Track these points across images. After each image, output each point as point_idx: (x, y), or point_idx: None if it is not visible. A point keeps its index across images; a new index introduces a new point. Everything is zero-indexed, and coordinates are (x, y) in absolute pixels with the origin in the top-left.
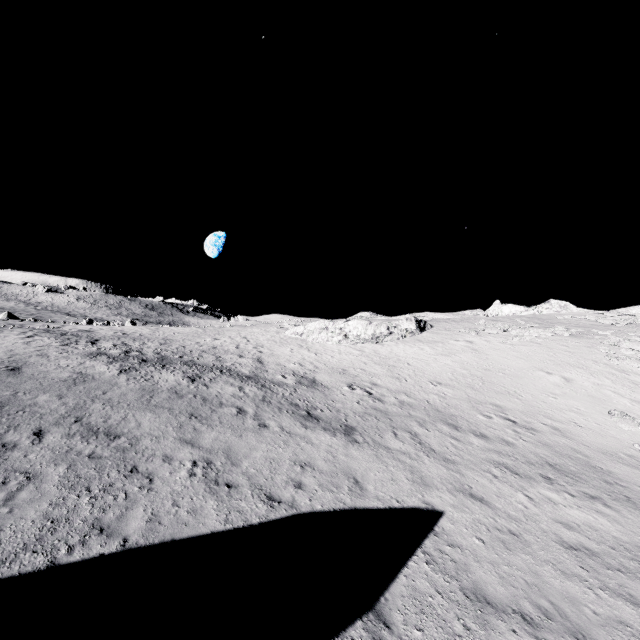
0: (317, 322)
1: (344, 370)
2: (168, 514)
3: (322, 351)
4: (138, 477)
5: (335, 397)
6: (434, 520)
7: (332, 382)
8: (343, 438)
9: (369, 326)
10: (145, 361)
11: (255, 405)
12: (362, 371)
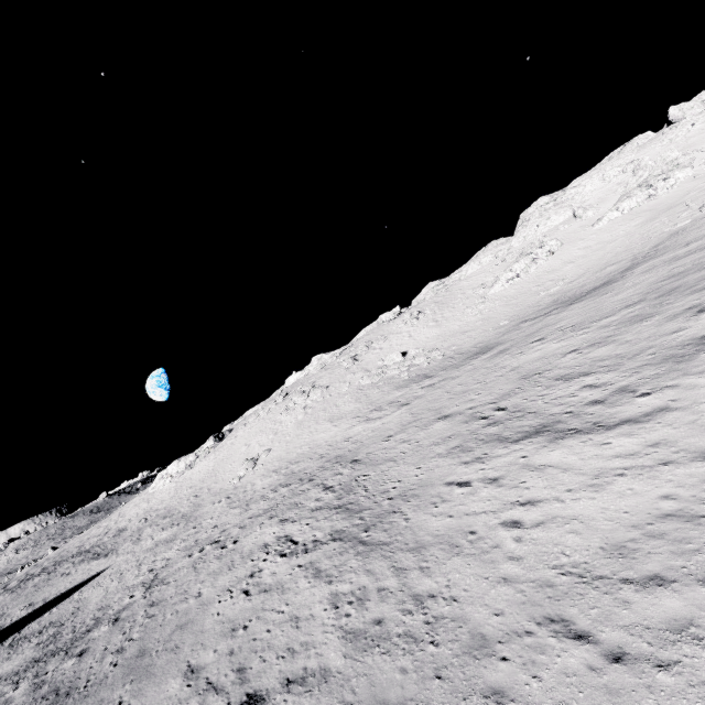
0: (158, 475)
1: (151, 508)
2: (8, 623)
3: (156, 497)
4: (2, 621)
5: (124, 535)
6: (104, 571)
7: (134, 524)
8: (103, 558)
9: (180, 463)
10: (30, 579)
11: (73, 567)
12: (160, 503)
